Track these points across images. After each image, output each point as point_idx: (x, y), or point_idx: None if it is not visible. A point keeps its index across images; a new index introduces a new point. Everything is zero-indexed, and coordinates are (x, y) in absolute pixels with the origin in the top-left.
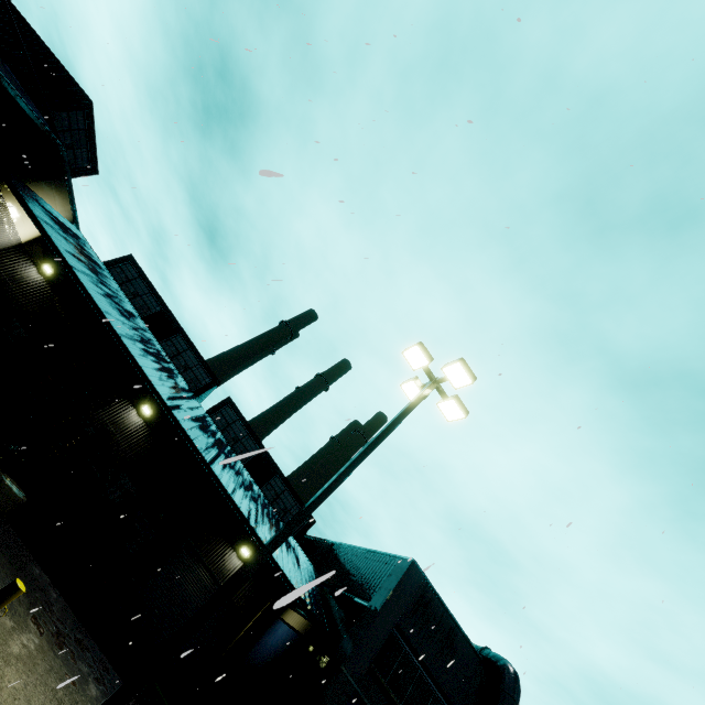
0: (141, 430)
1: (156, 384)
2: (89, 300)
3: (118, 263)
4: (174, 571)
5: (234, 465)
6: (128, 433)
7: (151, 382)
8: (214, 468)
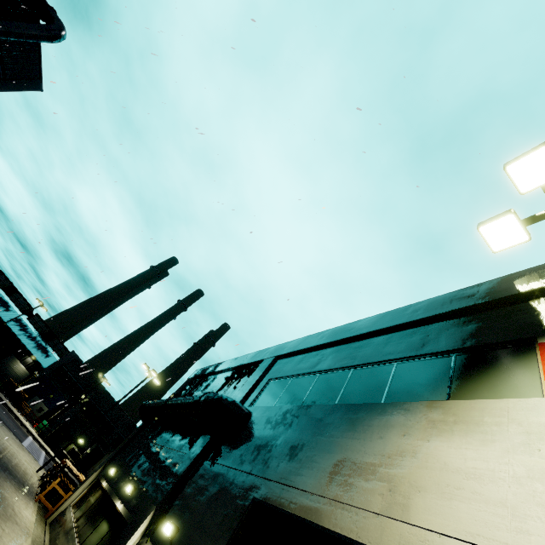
0: None
1: None
2: None
3: None
4: (8, 362)
5: (28, 331)
6: None
7: None
8: (13, 329)
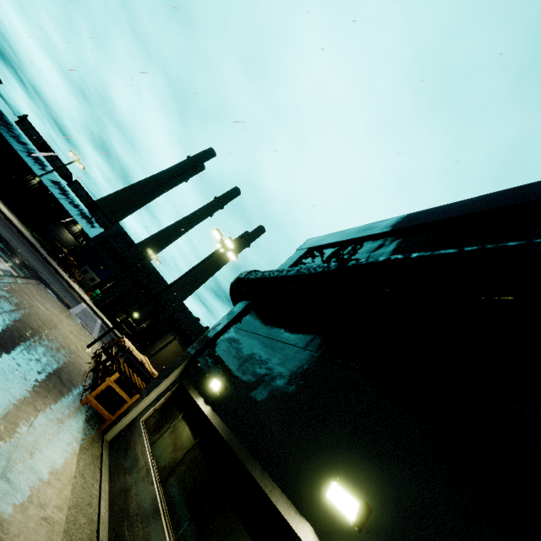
0: (37, 185)
1: (30, 165)
2: (4, 138)
3: (21, 122)
4: (55, 228)
5: (69, 197)
6: (32, 185)
7: (27, 164)
8: (52, 191)
